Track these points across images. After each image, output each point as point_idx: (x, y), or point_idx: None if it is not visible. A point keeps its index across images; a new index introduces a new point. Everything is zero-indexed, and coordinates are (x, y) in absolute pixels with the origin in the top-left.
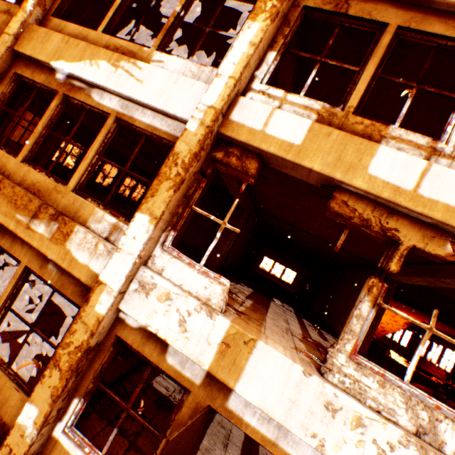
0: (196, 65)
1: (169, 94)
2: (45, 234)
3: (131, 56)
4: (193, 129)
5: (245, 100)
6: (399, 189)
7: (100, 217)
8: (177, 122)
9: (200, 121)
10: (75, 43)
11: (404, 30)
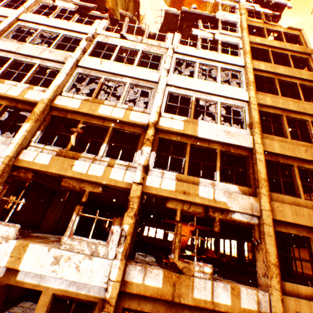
0: (5, 137)
1: None
2: None
3: None
4: None
5: (26, 150)
6: (82, 173)
7: None
8: None
9: (3, 162)
10: None
11: (86, 122)
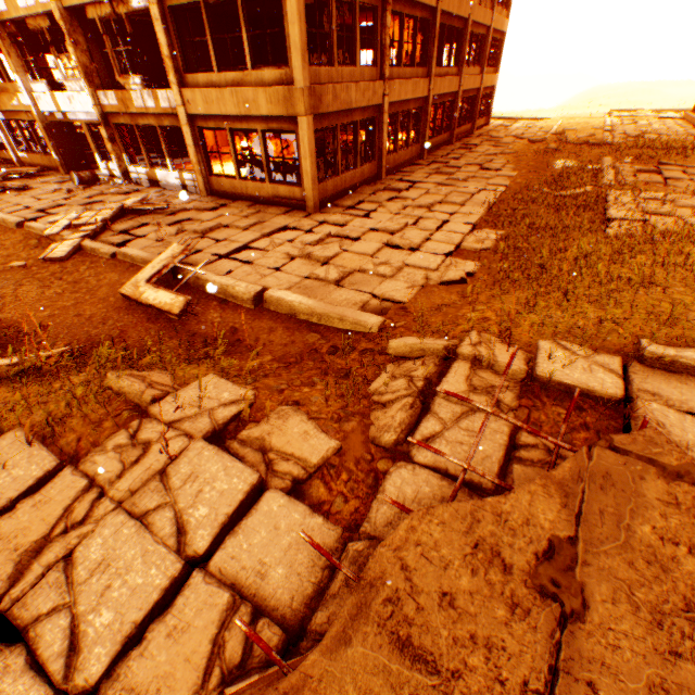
0: None
1: None
2: (18, 105)
3: None
4: None
5: None
6: (27, 9)
7: (19, 86)
8: None
9: None
10: None
11: None
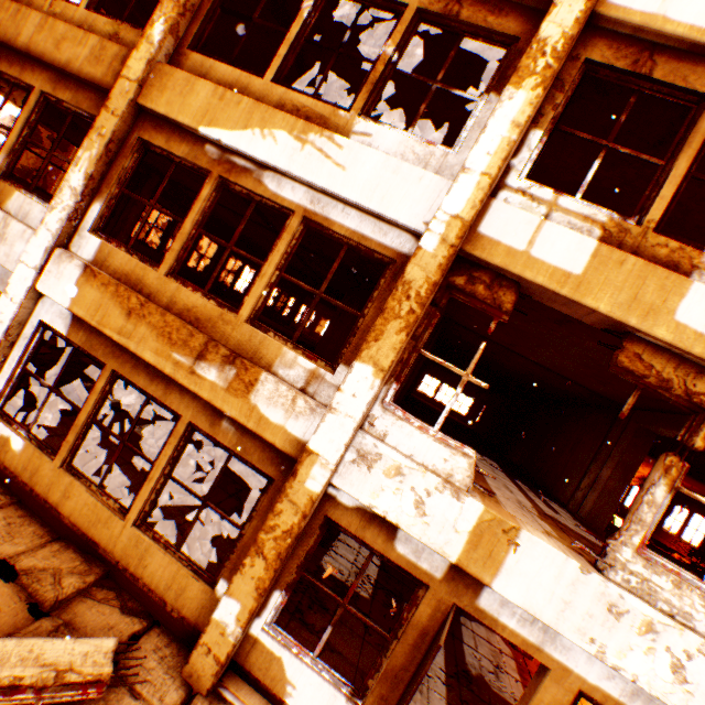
0: (421, 143)
1: (386, 189)
2: (217, 382)
3: (320, 123)
4: (431, 248)
5: (500, 205)
6: None
7: (291, 360)
8: (396, 229)
9: (441, 236)
10: (234, 100)
11: None
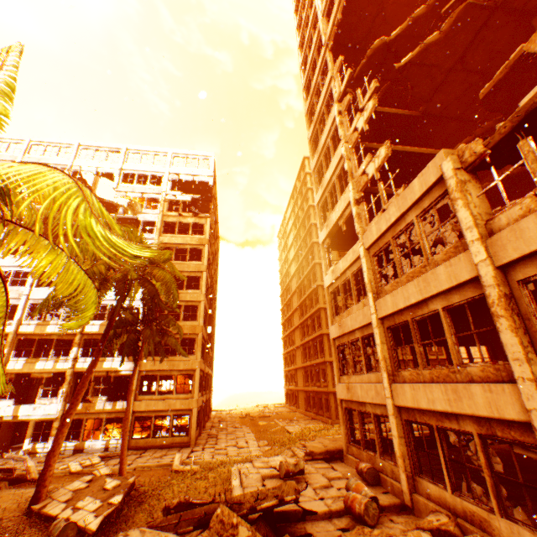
0: None
1: None
2: None
3: None
4: None
5: (9, 364)
6: (42, 369)
7: None
8: None
9: None
10: None
11: (41, 338)
